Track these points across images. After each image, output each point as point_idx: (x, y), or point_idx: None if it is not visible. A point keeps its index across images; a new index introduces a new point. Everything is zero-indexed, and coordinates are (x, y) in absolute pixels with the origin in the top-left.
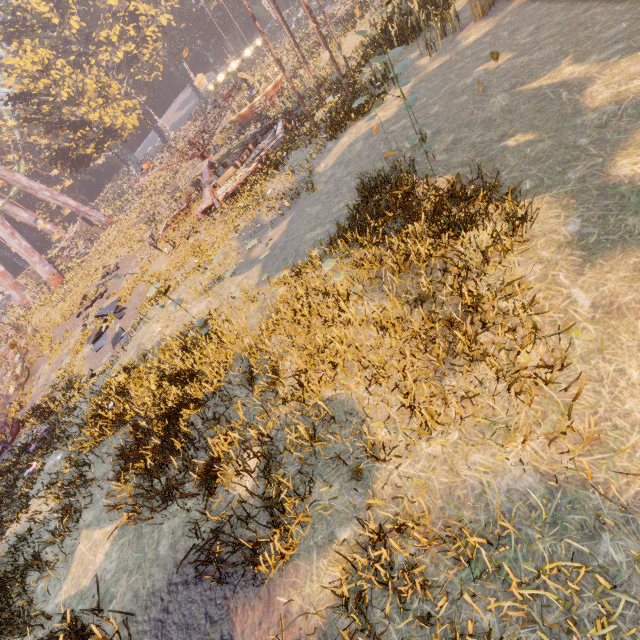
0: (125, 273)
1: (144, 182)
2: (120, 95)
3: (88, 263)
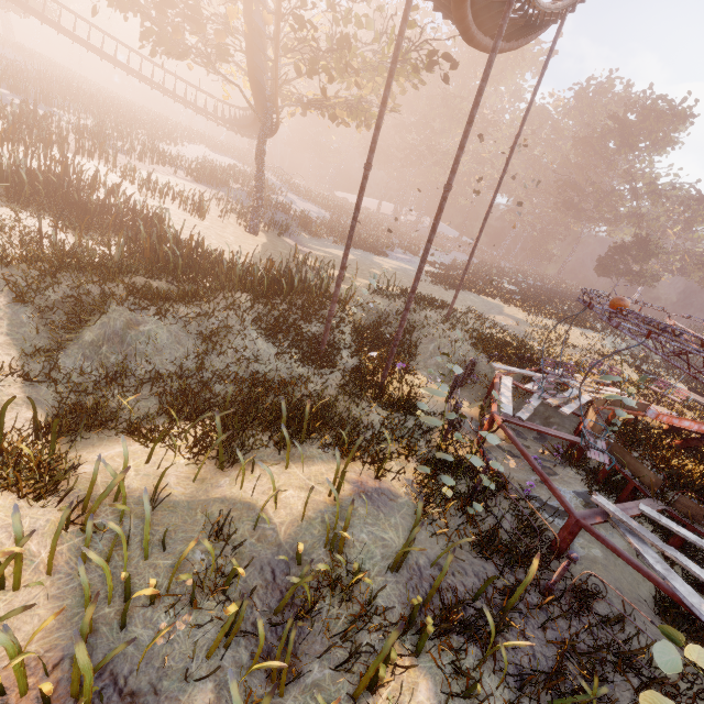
0: None
1: None
2: None
3: None
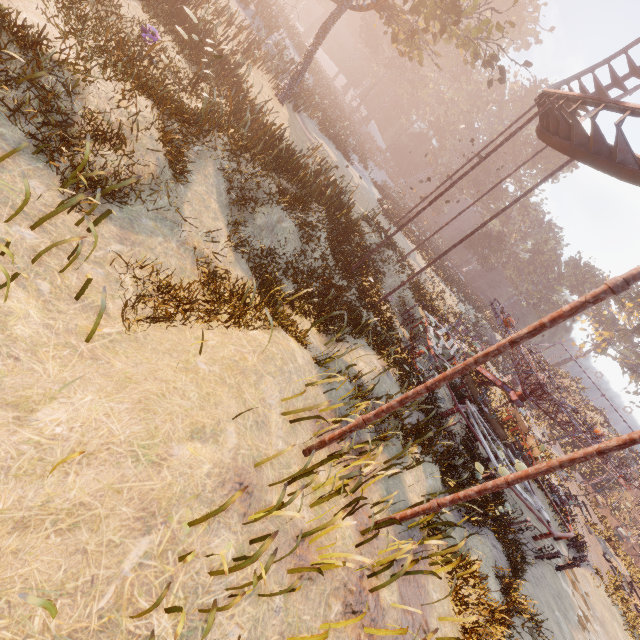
0: None
1: None
2: None
3: None
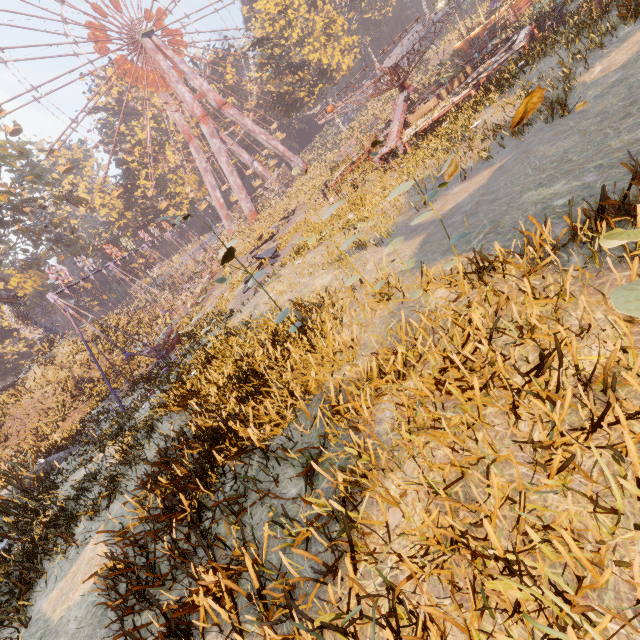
0: (295, 219)
1: (343, 129)
2: (343, 32)
3: (277, 205)
